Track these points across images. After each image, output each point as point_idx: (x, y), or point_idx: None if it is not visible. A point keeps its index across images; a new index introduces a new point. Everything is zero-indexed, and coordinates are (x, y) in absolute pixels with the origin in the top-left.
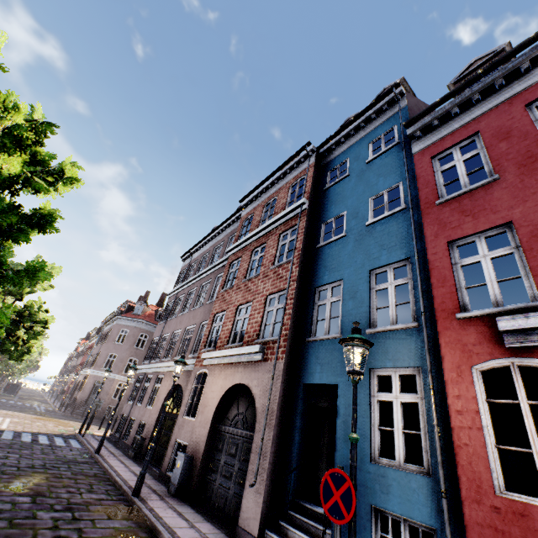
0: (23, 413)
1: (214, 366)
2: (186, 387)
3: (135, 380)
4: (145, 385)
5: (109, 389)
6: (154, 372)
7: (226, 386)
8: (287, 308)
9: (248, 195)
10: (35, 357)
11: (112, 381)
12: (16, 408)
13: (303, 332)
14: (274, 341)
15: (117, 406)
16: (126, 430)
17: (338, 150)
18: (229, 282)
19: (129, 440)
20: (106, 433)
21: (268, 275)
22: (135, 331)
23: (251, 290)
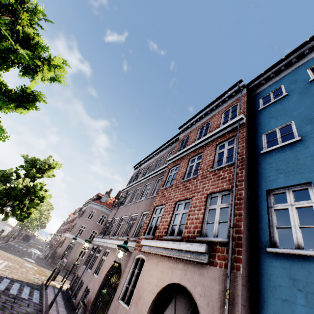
0: (21, 258)
1: (152, 254)
2: (124, 267)
3: (91, 248)
4: (96, 254)
5: (77, 250)
6: (103, 246)
7: (163, 281)
8: (235, 208)
9: (185, 123)
10: (44, 220)
11: (79, 244)
12: (19, 253)
13: (259, 238)
14: (222, 243)
15: (70, 272)
16: (76, 290)
17: (268, 83)
18: (167, 183)
19: (76, 301)
20: (56, 296)
21: (207, 176)
22: (99, 212)
23: (190, 189)
